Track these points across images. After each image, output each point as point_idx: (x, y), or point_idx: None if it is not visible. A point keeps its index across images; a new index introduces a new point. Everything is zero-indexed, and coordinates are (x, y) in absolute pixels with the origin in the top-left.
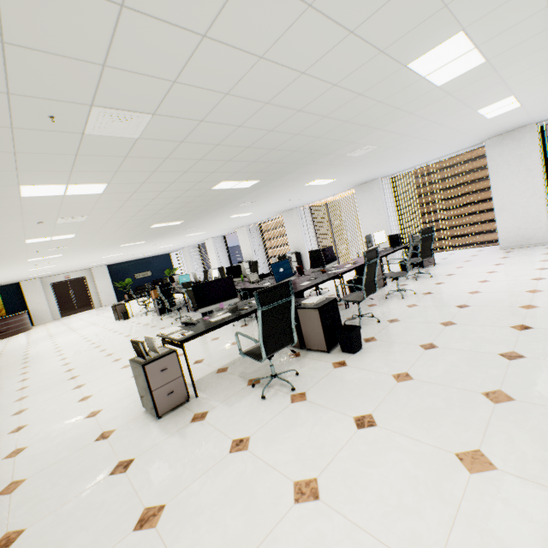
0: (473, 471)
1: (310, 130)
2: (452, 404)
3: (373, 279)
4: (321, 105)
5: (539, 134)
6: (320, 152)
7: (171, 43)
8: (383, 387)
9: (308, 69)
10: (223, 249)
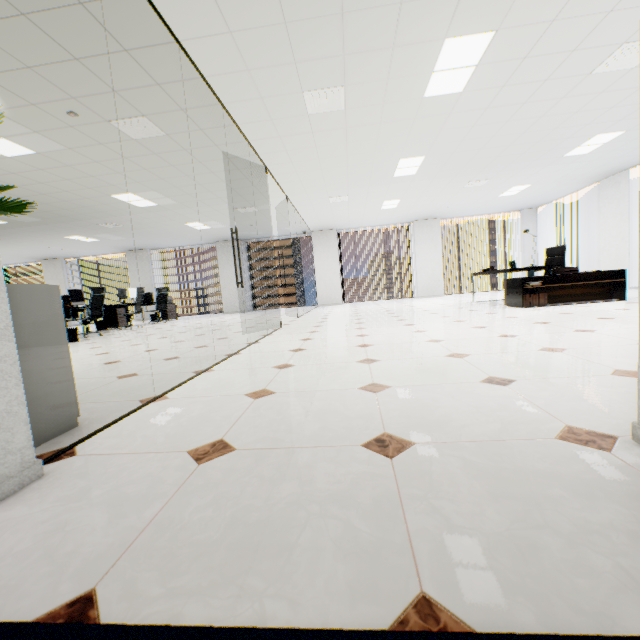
0: (93, 348)
1: (57, 204)
2: (105, 343)
3: (102, 308)
4: (61, 196)
5: (247, 247)
6: (72, 218)
7: None
8: (77, 345)
9: (46, 183)
10: None
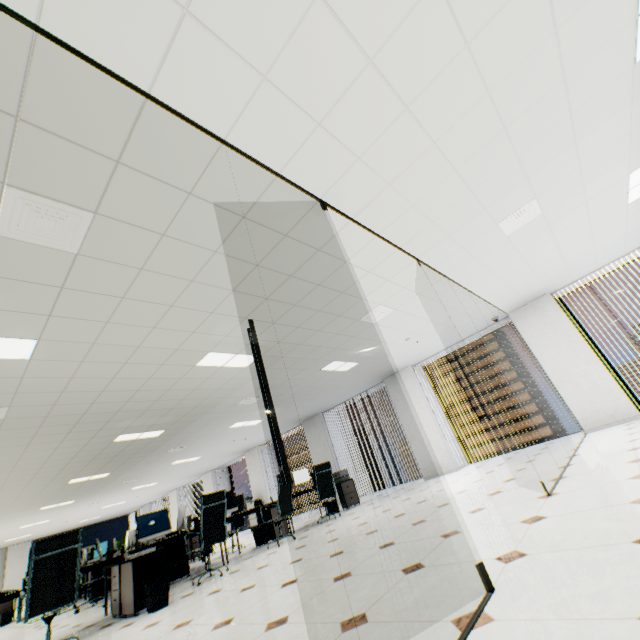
0: None
1: (167, 397)
2: (146, 638)
3: (223, 524)
4: (155, 386)
5: (424, 372)
6: (203, 406)
7: (3, 381)
8: (124, 637)
9: (116, 376)
10: (189, 502)
